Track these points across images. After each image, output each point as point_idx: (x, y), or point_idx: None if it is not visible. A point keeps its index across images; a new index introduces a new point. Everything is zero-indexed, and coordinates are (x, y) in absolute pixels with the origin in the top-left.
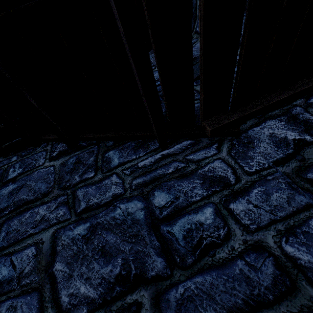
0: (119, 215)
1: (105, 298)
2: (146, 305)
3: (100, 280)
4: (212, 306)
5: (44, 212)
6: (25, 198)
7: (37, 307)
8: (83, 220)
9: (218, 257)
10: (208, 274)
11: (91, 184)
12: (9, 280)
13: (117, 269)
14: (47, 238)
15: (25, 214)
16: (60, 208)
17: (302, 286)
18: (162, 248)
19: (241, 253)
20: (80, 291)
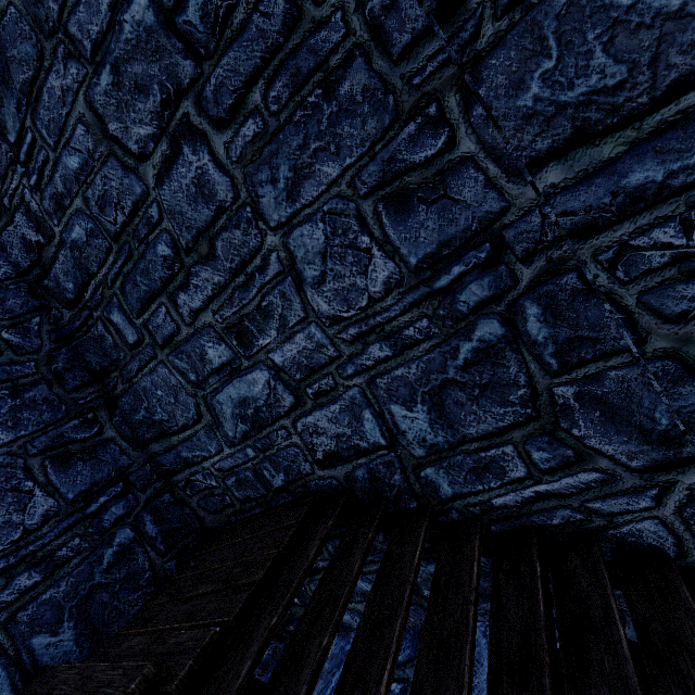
0: (131, 34)
1: (162, 127)
2: (192, 113)
3: (150, 116)
4: (239, 80)
5: (58, 82)
6: (26, 79)
7: (120, 166)
8: (101, 65)
9: (236, 24)
10: (231, 51)
11: (76, 5)
12: (85, 163)
13: (158, 97)
14: (84, 109)
15: (43, 98)
16: (70, 66)
17: (307, 10)
18: (186, 48)
19: (255, 4)
20: (141, 135)
